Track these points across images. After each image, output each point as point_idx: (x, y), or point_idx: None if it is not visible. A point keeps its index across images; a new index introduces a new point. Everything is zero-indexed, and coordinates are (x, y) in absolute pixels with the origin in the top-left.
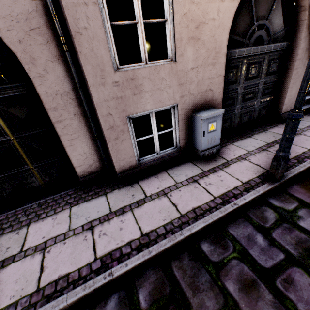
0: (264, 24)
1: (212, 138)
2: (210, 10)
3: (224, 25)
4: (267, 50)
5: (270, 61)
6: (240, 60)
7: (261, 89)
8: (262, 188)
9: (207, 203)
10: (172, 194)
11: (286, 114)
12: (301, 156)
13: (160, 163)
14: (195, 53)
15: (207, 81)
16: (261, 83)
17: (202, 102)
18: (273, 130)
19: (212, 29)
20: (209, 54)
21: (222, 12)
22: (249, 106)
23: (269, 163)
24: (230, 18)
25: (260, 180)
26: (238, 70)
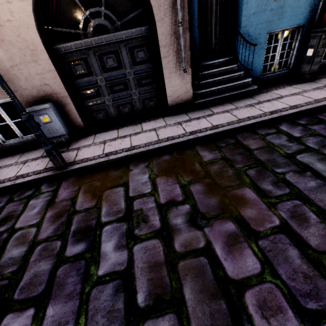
0: (100, 11)
1: (53, 128)
2: (1, 13)
3: (26, 24)
4: (116, 38)
5: (131, 50)
6: (83, 52)
7: (134, 80)
8: (46, 173)
9: (5, 179)
10: (1, 170)
11: (175, 107)
12: (114, 152)
13: (24, 146)
14: (7, 53)
15: (37, 76)
16: (130, 74)
17: (42, 95)
18: (145, 124)
19: (13, 29)
20: (25, 53)
21: (16, 13)
22: (122, 98)
23: (85, 155)
24: (30, 16)
25: (56, 168)
26: (88, 63)
